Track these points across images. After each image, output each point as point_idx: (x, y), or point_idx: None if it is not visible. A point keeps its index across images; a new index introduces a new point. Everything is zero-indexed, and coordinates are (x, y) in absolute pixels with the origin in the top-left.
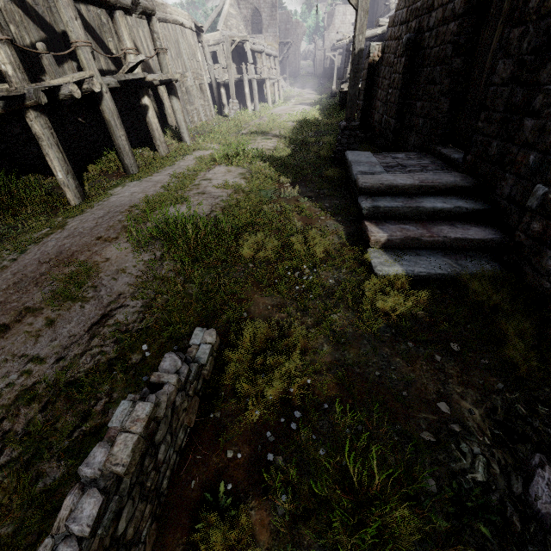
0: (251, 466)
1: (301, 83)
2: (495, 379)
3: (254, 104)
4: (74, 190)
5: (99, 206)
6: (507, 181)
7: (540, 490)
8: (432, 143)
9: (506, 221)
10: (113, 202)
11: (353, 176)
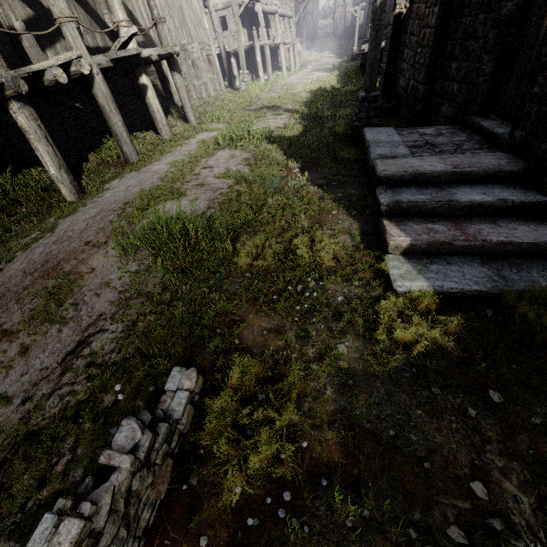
0: None
1: (319, 46)
2: None
3: (267, 74)
4: (69, 186)
5: (92, 203)
6: None
7: None
8: (469, 113)
9: None
10: (106, 199)
11: (371, 161)
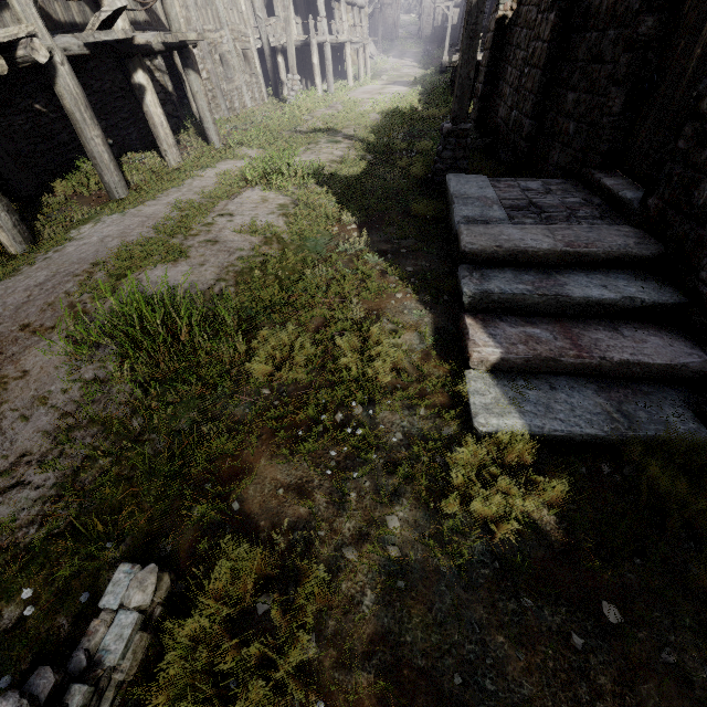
0: None
1: (400, 50)
2: (689, 706)
3: (326, 82)
4: (11, 230)
5: (42, 262)
6: None
7: None
8: (588, 165)
9: None
10: (66, 255)
11: (454, 225)
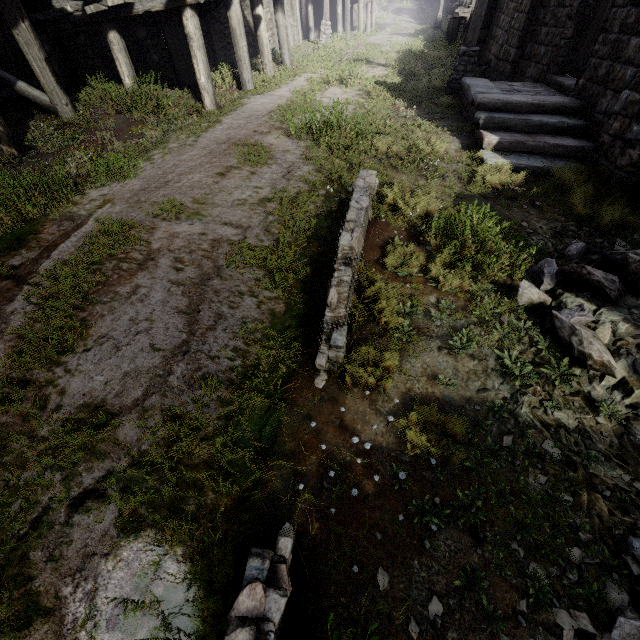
0: (409, 237)
1: (396, 7)
2: (561, 217)
3: (344, 30)
4: (211, 96)
5: (241, 110)
6: (607, 97)
7: (572, 248)
8: (550, 72)
9: (598, 133)
10: (251, 108)
11: (471, 97)
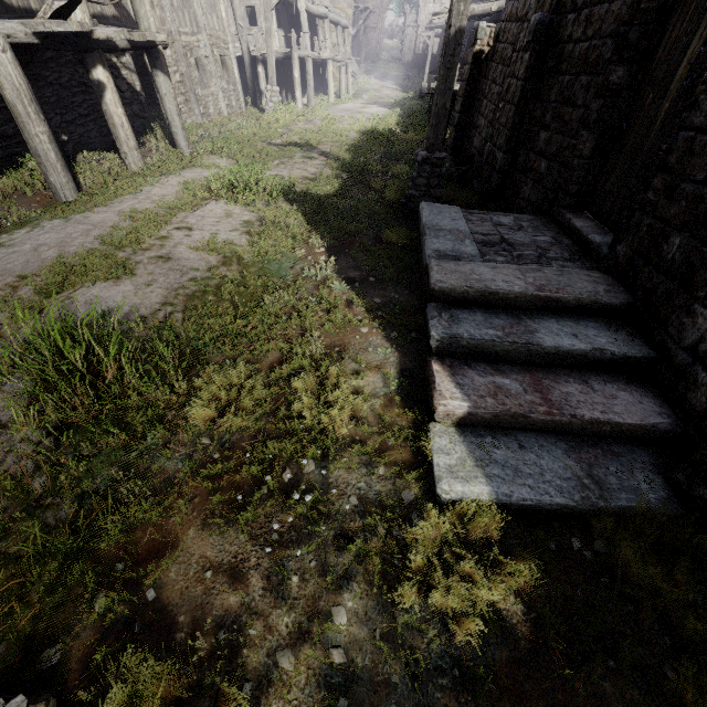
0: None
1: (381, 72)
2: None
3: (307, 96)
4: None
5: None
6: (695, 318)
7: None
8: (558, 204)
9: (683, 392)
10: None
11: (424, 257)
